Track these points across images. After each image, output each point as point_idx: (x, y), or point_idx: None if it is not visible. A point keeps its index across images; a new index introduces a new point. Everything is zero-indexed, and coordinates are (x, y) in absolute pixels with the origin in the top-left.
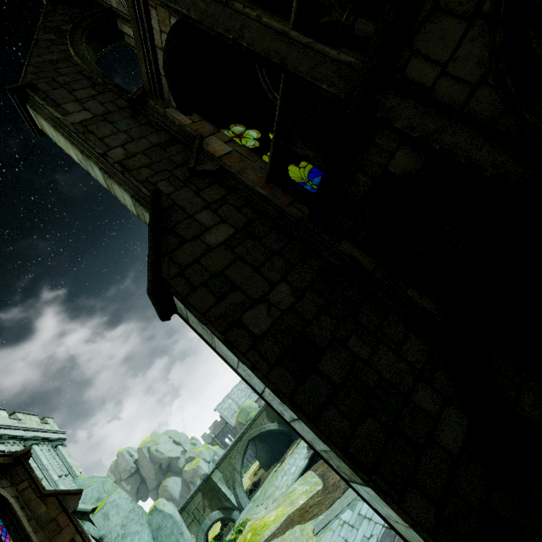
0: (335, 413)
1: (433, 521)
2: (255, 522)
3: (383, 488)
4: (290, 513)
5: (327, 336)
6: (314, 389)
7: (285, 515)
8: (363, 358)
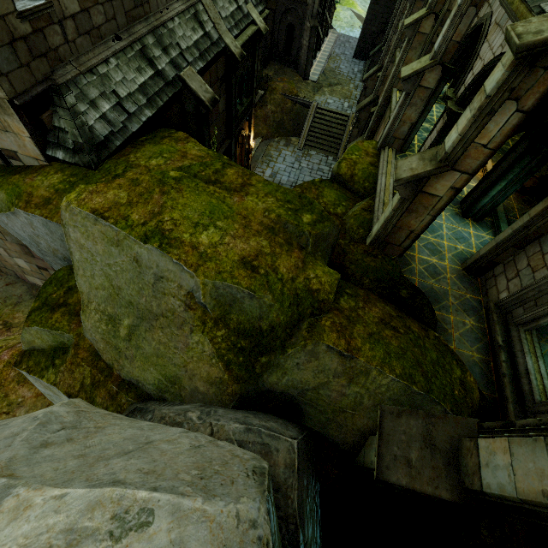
0: (370, 11)
1: (364, 28)
2: (355, 2)
3: (365, 21)
4: (362, 16)
5: (380, 4)
6: (372, 6)
7: (361, 14)
8: (379, 12)
